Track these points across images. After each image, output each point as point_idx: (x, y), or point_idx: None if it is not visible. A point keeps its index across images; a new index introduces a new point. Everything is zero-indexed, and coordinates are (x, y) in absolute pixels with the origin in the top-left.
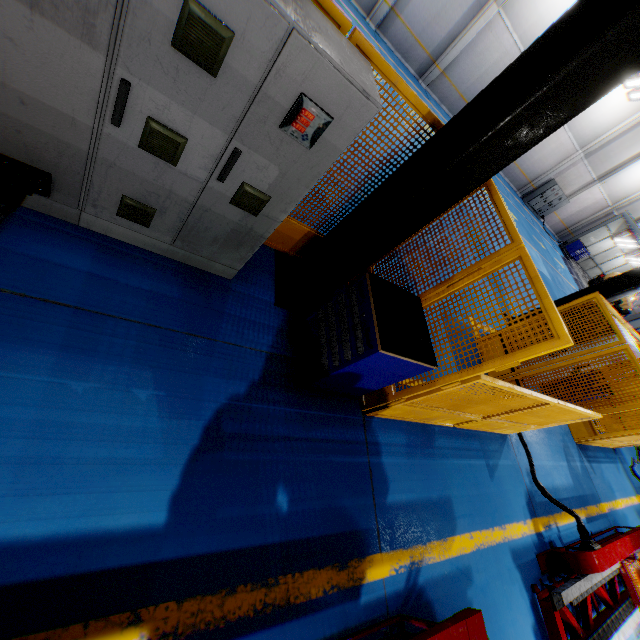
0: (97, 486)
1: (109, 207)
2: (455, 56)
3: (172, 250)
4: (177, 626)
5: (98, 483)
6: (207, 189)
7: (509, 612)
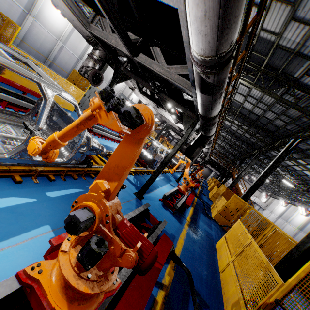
0: None
1: None
2: (24, 34)
3: None
4: None
5: None
6: None
7: None
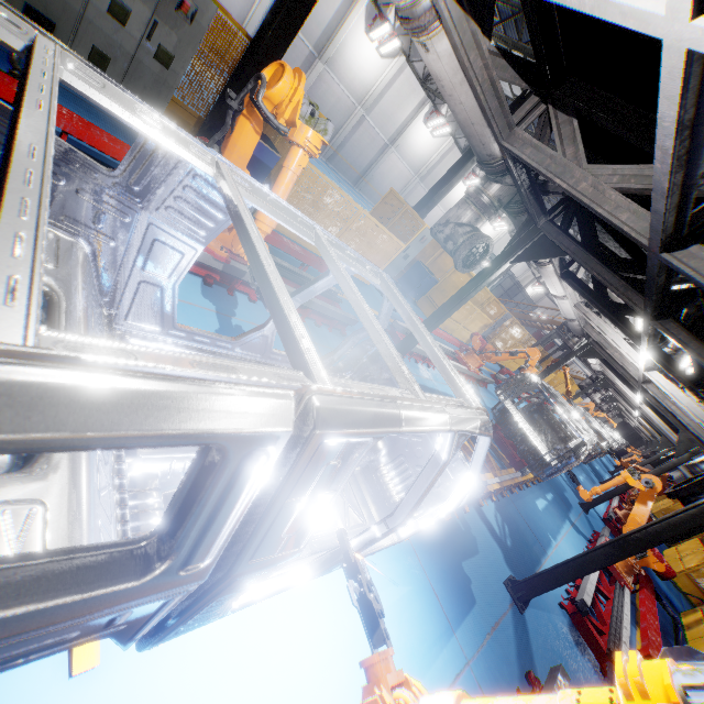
0: None
1: (84, 54)
2: None
3: None
4: None
5: None
6: (141, 47)
7: None
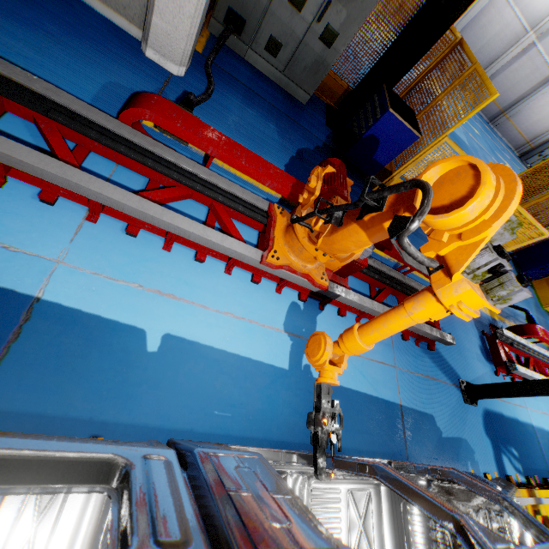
0: (259, 144)
1: (262, 44)
2: (460, 31)
3: (281, 78)
4: (289, 201)
5: (259, 144)
6: (310, 30)
7: (462, 327)
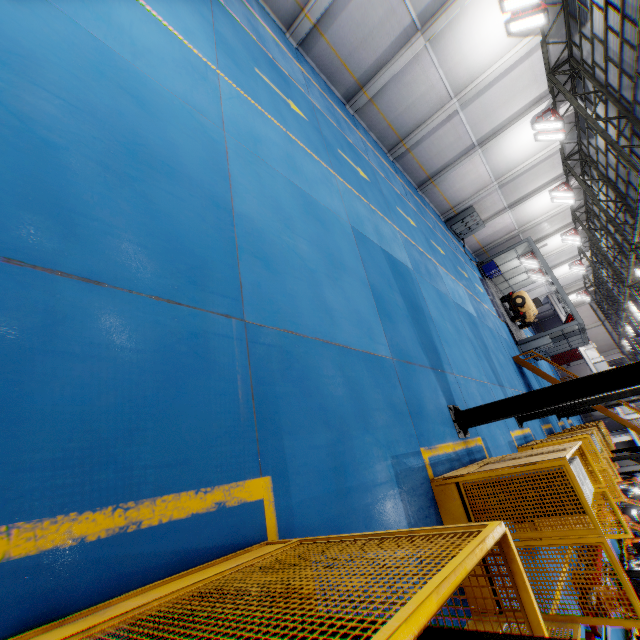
0: None
1: None
2: (383, 84)
3: None
4: None
5: None
6: None
7: None
